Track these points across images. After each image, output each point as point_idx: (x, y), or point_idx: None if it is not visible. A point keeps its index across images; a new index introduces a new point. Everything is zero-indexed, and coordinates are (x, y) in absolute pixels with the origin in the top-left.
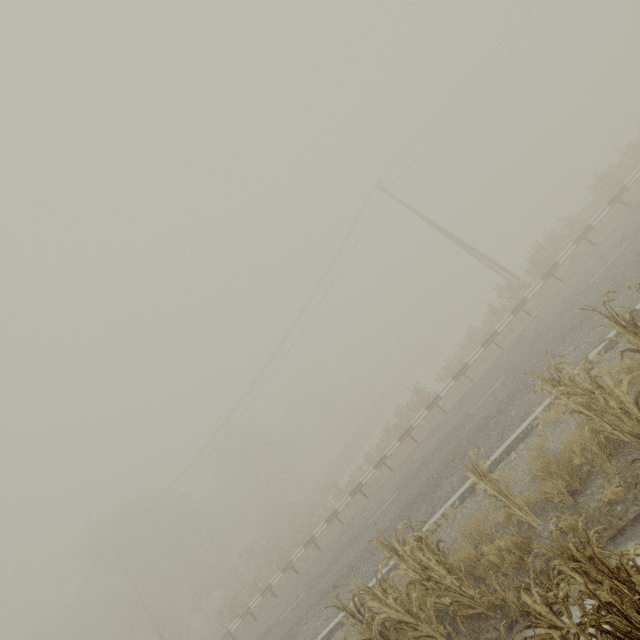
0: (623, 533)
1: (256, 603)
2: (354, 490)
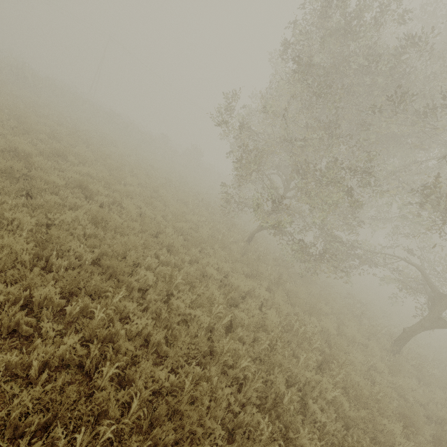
0: None
1: None
2: None
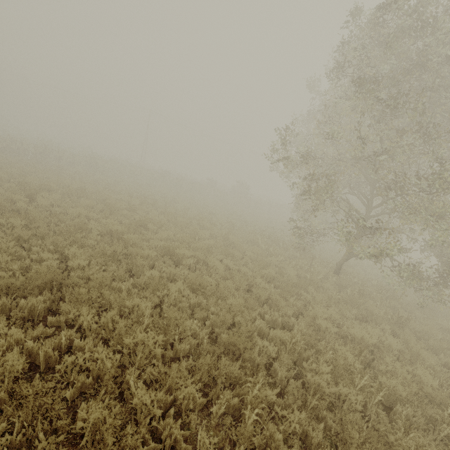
0: None
1: None
2: None
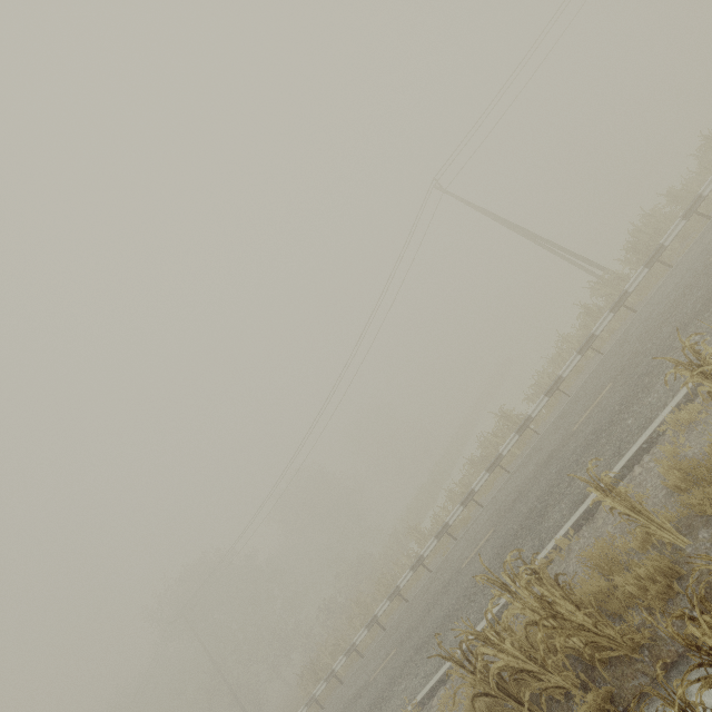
0: None
1: (340, 664)
2: (440, 532)
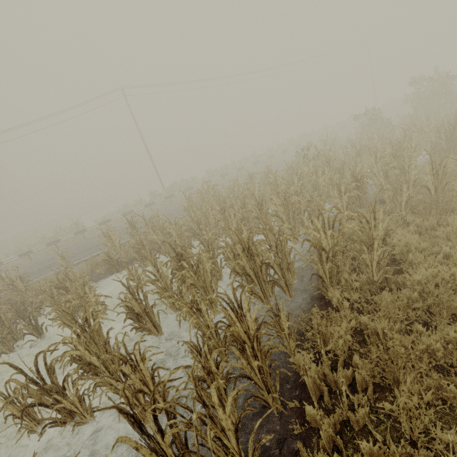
0: (96, 281)
1: None
2: None
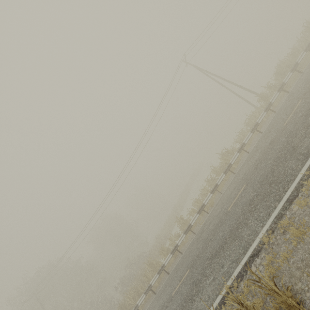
0: None
1: (142, 300)
2: (200, 209)
